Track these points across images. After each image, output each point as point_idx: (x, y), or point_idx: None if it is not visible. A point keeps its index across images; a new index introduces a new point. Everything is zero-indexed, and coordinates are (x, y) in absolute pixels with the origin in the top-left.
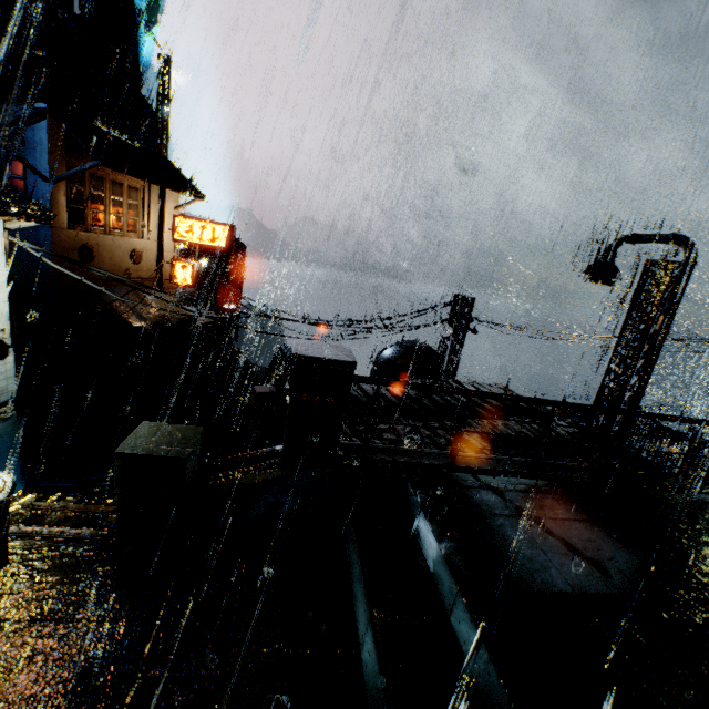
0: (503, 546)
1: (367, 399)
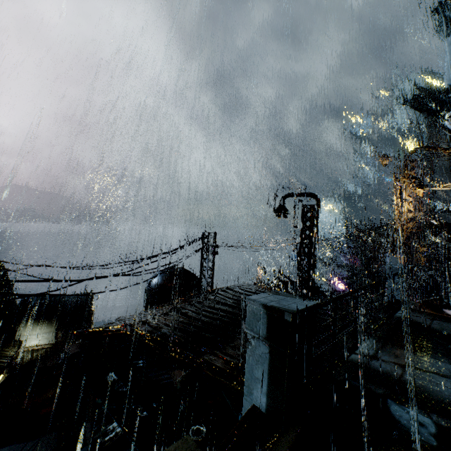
0: (437, 396)
1: (201, 322)
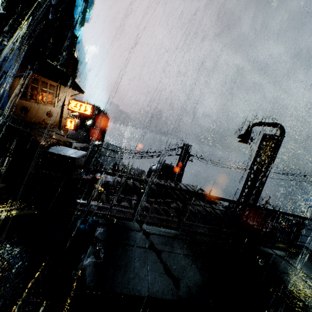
0: (125, 264)
1: (125, 185)
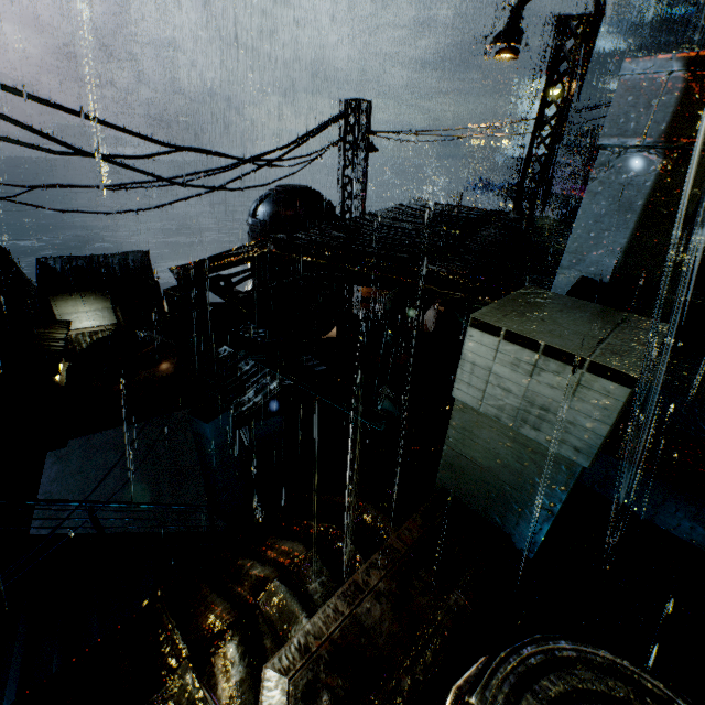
0: None
1: (386, 239)
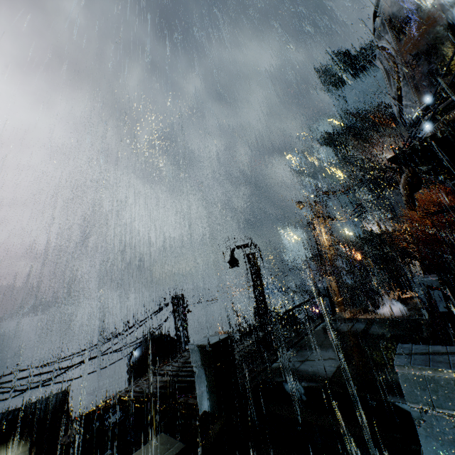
0: (312, 372)
1: (177, 377)
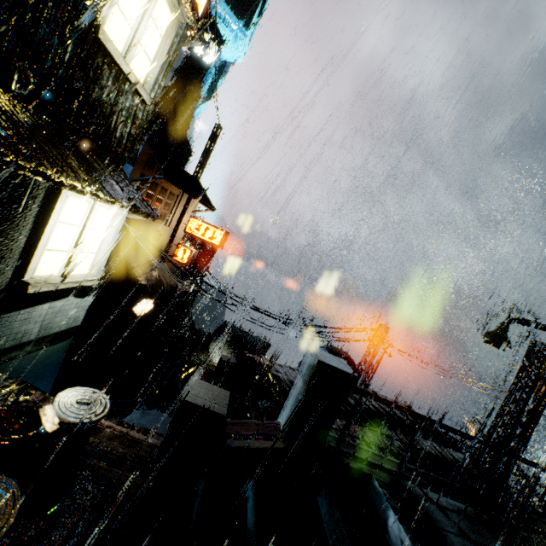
0: None
1: None
